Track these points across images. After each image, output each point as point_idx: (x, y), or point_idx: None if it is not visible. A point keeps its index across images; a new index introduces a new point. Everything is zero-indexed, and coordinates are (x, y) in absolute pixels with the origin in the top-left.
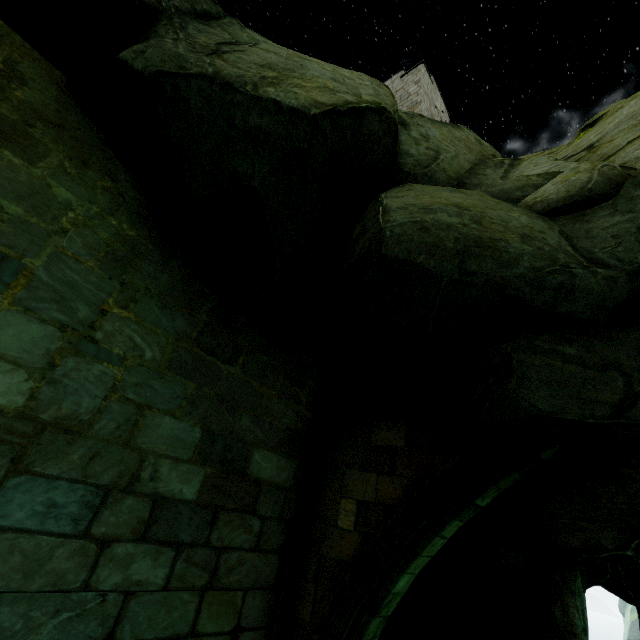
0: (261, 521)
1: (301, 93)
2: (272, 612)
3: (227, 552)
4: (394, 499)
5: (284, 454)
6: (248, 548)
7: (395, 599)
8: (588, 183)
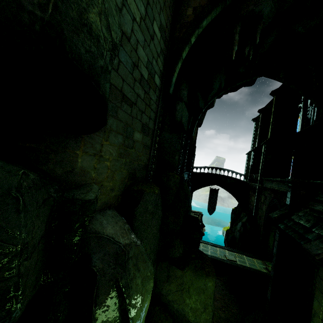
0: (170, 1)
1: None
2: (170, 32)
3: None
4: (205, 4)
5: None
6: (168, 6)
7: (201, 29)
8: None
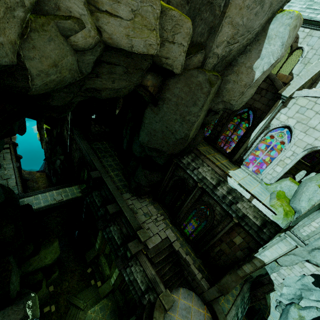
0: None
1: (4, 41)
2: None
3: None
4: None
5: None
6: None
7: None
8: (91, 45)
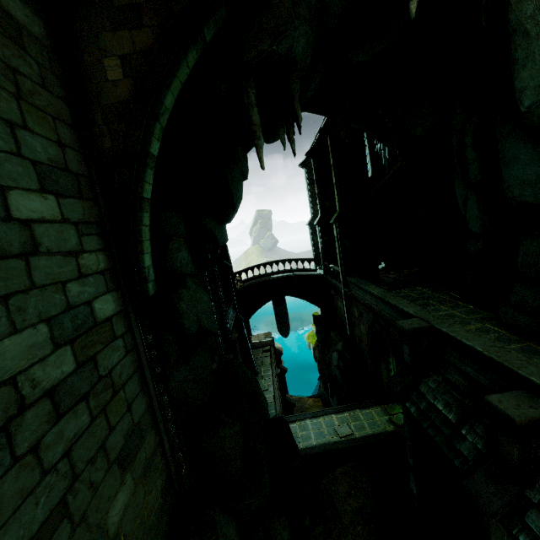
0: (37, 64)
1: None
2: (81, 145)
3: (20, 75)
4: (149, 45)
5: (26, 4)
6: (37, 83)
7: (166, 114)
8: None
